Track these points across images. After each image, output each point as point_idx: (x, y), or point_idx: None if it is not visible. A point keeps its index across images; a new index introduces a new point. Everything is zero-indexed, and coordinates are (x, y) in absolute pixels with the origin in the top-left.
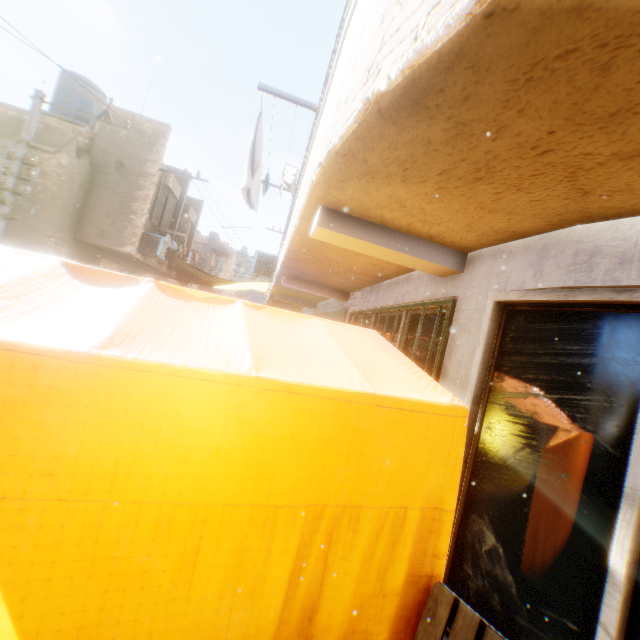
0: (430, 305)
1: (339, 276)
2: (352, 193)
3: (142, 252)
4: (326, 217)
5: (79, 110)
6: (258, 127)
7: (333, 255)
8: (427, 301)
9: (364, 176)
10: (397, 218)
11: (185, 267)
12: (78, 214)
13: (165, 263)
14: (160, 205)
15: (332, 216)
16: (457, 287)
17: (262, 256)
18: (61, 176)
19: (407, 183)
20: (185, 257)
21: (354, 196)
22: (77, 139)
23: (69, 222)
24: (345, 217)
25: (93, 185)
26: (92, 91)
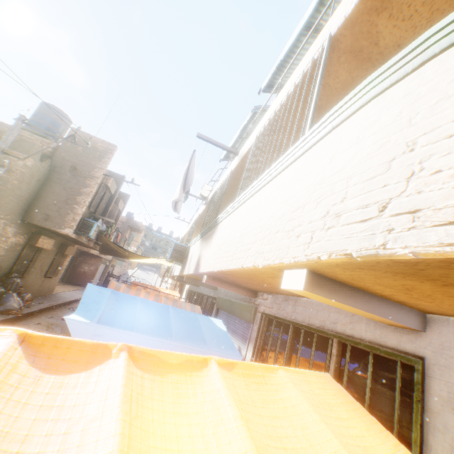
0: (383, 353)
1: (260, 286)
2: (358, 273)
3: (77, 232)
4: (311, 281)
5: (49, 128)
6: (192, 160)
7: (272, 281)
8: (370, 341)
9: (396, 273)
10: (384, 290)
11: (109, 243)
12: (30, 201)
13: (93, 240)
14: (98, 198)
15: (316, 279)
16: (419, 346)
17: (177, 246)
18: (24, 173)
19: (445, 286)
20: (110, 235)
21: (357, 275)
22: (43, 147)
23: (21, 207)
24: (327, 280)
25: (48, 180)
26: (62, 117)
